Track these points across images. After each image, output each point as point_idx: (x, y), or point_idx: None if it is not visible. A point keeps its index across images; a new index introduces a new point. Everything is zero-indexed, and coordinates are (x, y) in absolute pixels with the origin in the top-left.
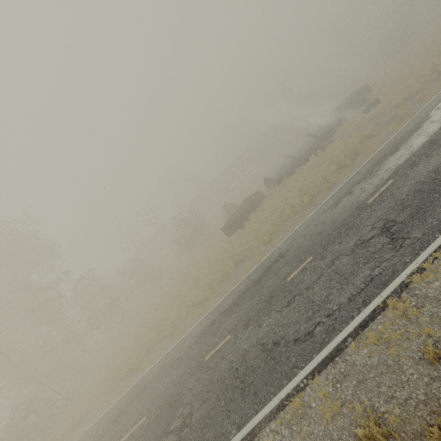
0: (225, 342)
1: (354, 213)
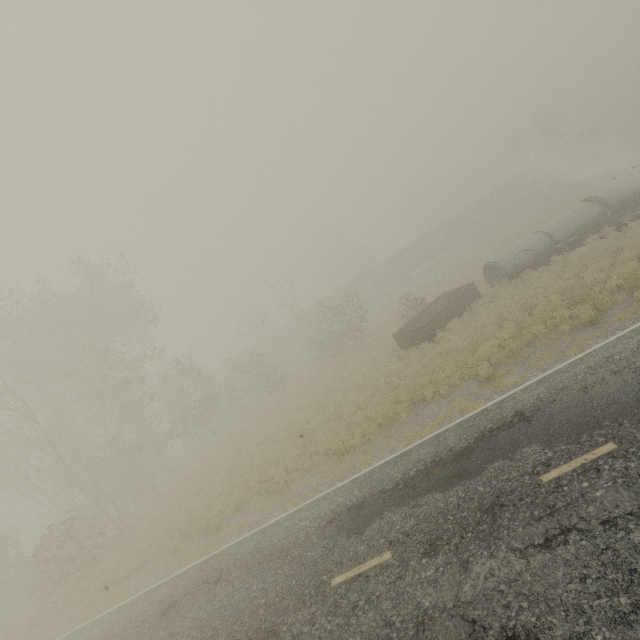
0: (379, 564)
1: None
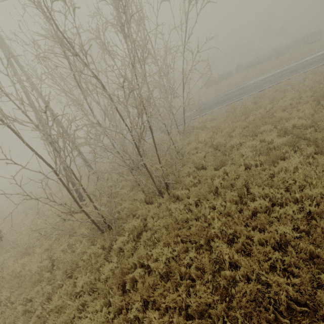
0: (217, 99)
1: (282, 71)
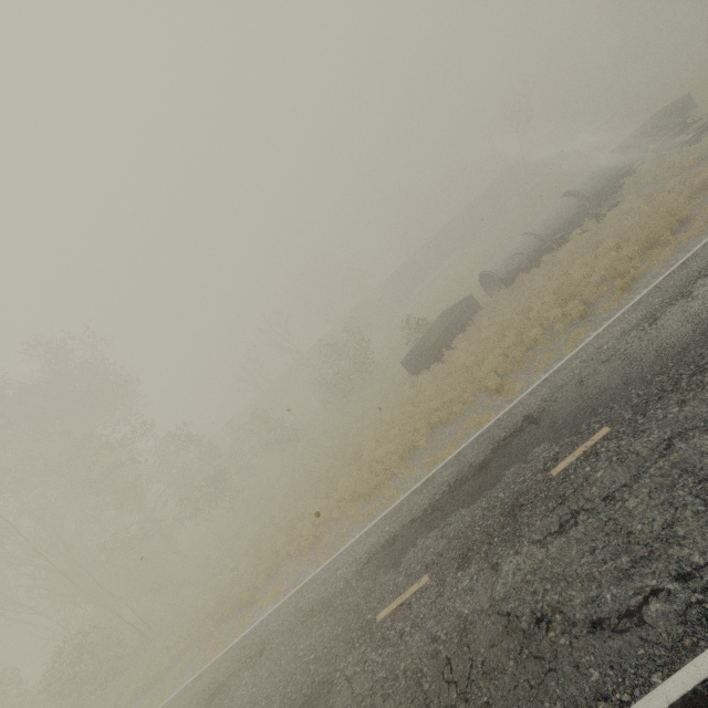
0: (418, 588)
1: None
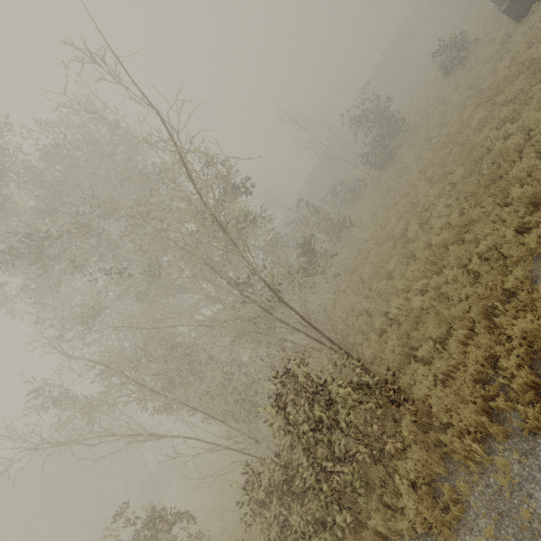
0: None
1: None
